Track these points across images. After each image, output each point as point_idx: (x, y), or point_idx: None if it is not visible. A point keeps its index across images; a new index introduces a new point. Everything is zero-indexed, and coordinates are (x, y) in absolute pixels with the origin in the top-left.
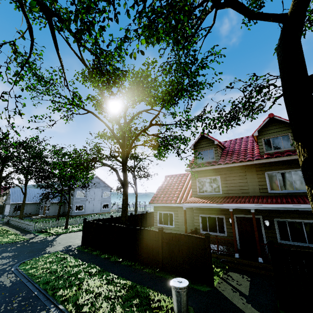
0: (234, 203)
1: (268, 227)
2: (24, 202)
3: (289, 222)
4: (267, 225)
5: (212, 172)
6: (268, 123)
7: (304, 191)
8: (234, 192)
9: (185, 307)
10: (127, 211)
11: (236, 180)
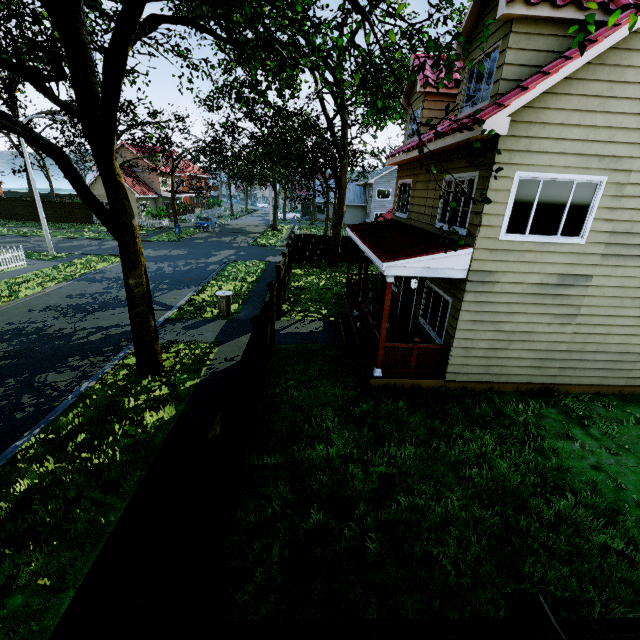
0: (357, 237)
1: (416, 292)
2: (313, 202)
3: (435, 292)
4: (412, 287)
5: (410, 169)
6: (487, 3)
7: (461, 234)
8: (414, 218)
9: (221, 310)
10: (340, 230)
11: (421, 191)
